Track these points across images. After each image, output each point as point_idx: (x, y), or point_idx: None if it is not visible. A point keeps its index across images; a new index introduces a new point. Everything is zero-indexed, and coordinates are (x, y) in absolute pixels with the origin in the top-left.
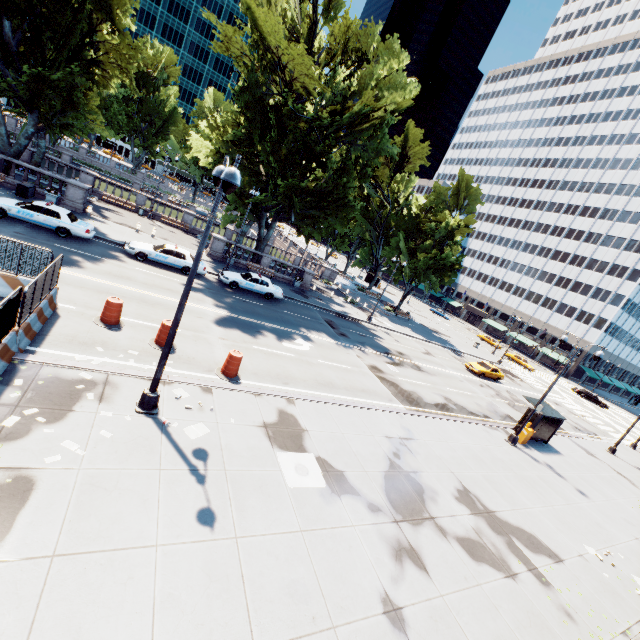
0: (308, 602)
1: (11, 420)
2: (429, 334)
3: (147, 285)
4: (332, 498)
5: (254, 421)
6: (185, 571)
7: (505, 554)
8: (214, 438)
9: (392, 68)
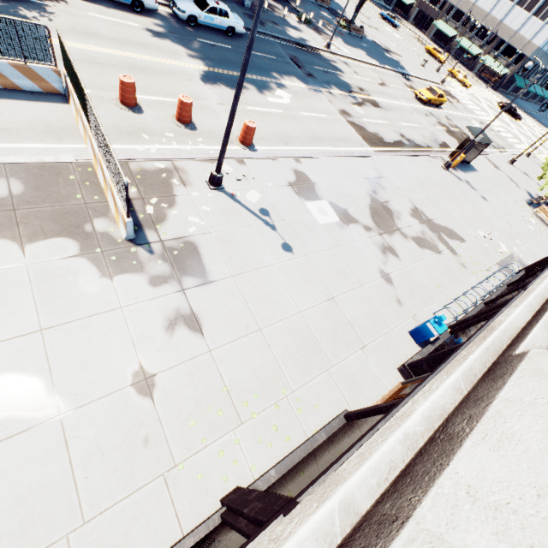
0: (348, 278)
1: (149, 209)
2: (382, 56)
3: (118, 42)
4: (344, 227)
5: (282, 182)
6: (291, 274)
7: (436, 242)
8: (265, 200)
9: None
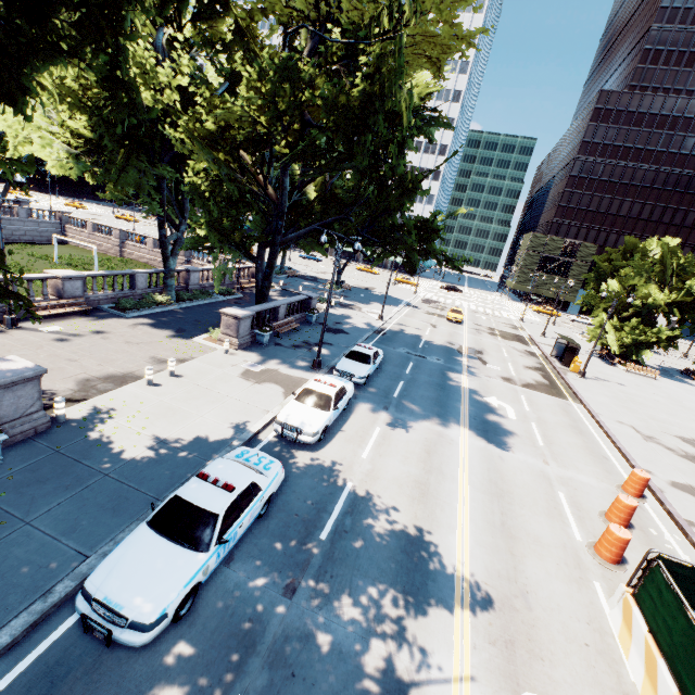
0: None
1: None
2: (380, 297)
3: (432, 471)
4: None
5: None
6: None
7: None
8: None
9: None
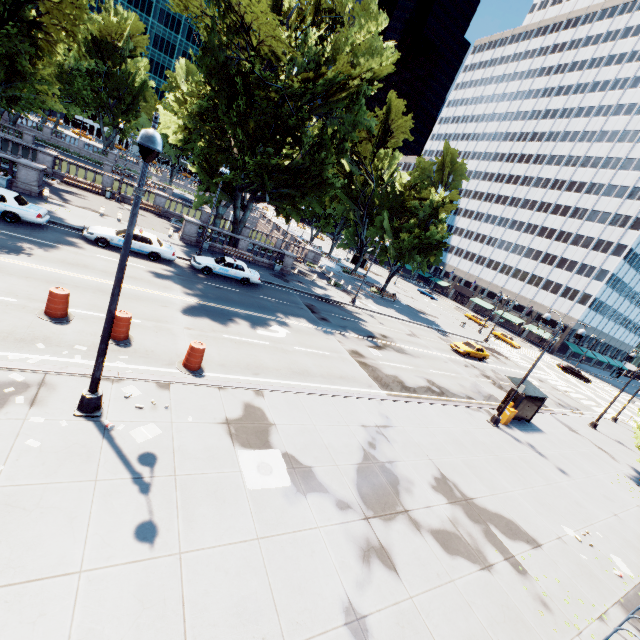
0: (259, 621)
1: None
2: (415, 315)
3: (106, 273)
4: (297, 498)
5: (215, 418)
6: (113, 599)
7: (481, 544)
8: (166, 440)
9: (370, 32)
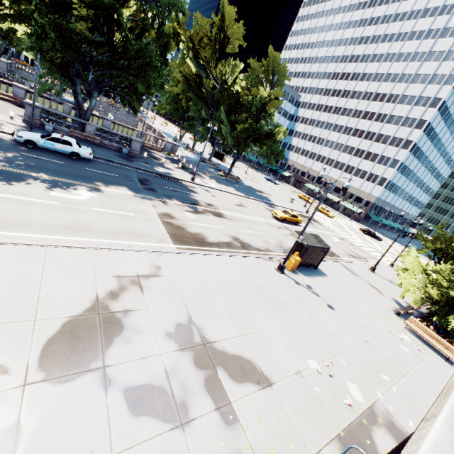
0: None
1: None
2: (252, 192)
3: None
4: None
5: None
6: None
7: (193, 394)
8: None
9: None
